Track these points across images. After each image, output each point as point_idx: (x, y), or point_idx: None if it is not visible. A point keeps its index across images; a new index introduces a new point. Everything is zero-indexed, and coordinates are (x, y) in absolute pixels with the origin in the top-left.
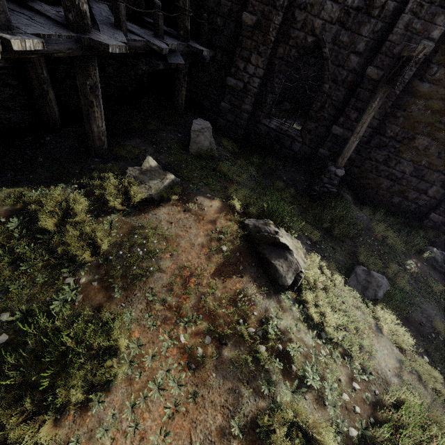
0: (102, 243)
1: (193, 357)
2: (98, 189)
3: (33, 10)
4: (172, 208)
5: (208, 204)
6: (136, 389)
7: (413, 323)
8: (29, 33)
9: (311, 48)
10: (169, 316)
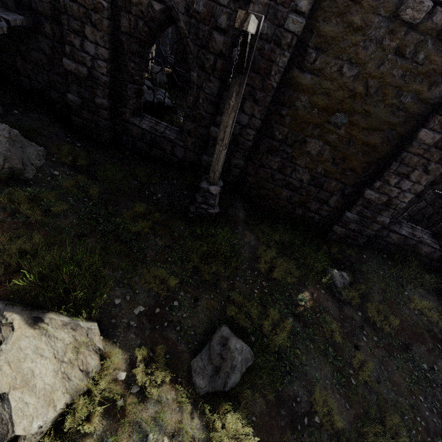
0: None
1: None
2: None
3: None
4: None
5: None
6: None
7: (286, 402)
8: None
9: (165, 20)
10: None
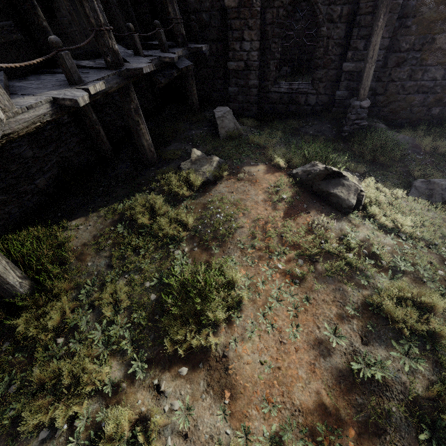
0: (187, 222)
1: (294, 276)
2: (165, 187)
3: (80, 68)
4: (227, 182)
5: (255, 170)
6: (260, 305)
7: None
8: (92, 81)
9: (297, 0)
10: (262, 255)
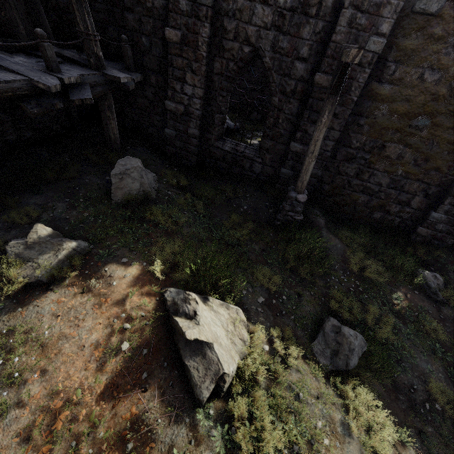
0: None
1: None
2: None
3: None
4: (65, 291)
5: (122, 273)
6: None
7: (402, 389)
8: None
9: (251, 59)
10: None
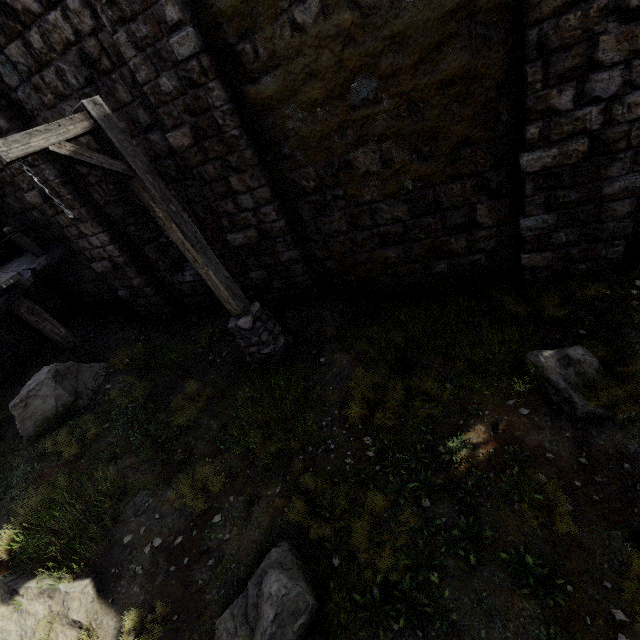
0: None
1: None
2: None
3: None
4: None
5: None
6: None
7: None
8: None
9: None
10: None
